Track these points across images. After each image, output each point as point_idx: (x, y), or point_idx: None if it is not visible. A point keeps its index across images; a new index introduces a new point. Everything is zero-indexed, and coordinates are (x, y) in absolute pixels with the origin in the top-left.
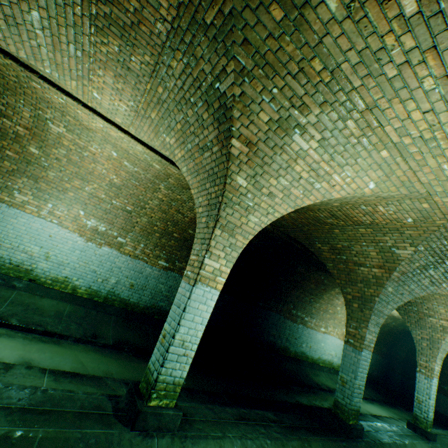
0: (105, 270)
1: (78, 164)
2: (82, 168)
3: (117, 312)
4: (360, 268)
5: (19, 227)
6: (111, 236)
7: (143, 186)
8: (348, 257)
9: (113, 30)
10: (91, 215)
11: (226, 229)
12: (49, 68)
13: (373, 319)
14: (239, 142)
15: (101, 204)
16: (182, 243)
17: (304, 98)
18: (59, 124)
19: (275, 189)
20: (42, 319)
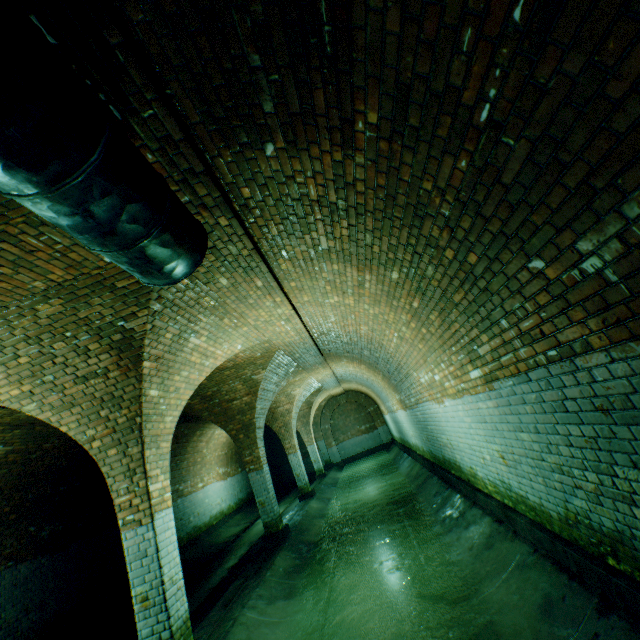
0: None
1: None
2: None
3: None
4: (234, 403)
5: None
6: None
7: None
8: (221, 399)
9: None
10: None
11: (153, 445)
12: None
13: (259, 437)
14: (150, 361)
15: None
16: None
17: (199, 315)
18: None
19: (180, 382)
20: None
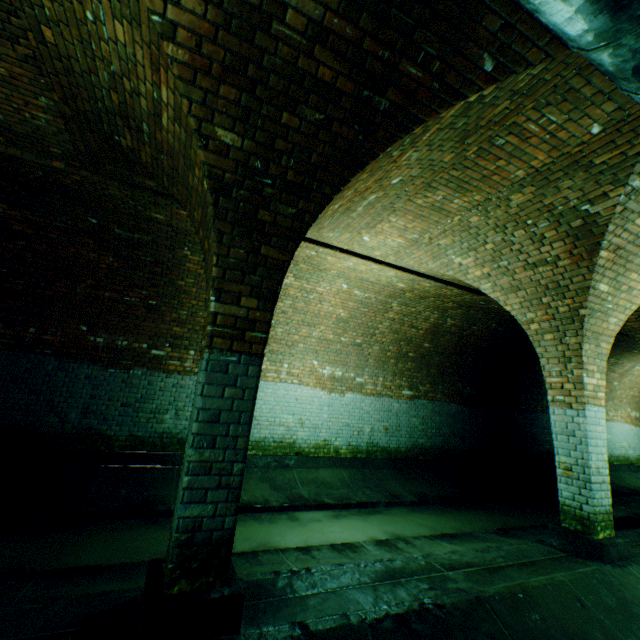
0: (356, 420)
1: (303, 310)
2: (308, 313)
3: (384, 464)
4: None
5: (268, 400)
6: (349, 379)
7: (371, 311)
8: None
9: (449, 186)
10: (324, 363)
11: (590, 341)
12: (335, 232)
13: None
14: (606, 251)
15: (330, 347)
16: (419, 361)
17: None
18: (288, 275)
19: (633, 282)
20: (339, 492)
